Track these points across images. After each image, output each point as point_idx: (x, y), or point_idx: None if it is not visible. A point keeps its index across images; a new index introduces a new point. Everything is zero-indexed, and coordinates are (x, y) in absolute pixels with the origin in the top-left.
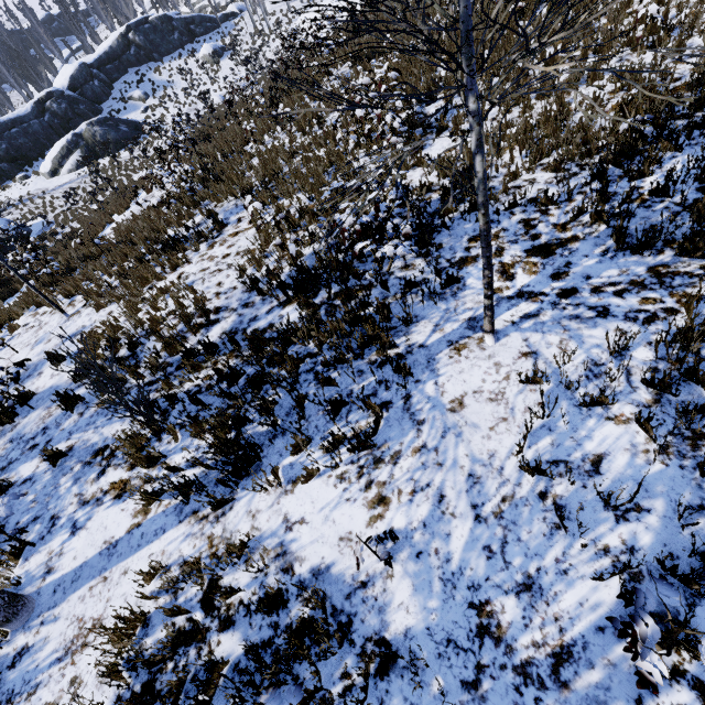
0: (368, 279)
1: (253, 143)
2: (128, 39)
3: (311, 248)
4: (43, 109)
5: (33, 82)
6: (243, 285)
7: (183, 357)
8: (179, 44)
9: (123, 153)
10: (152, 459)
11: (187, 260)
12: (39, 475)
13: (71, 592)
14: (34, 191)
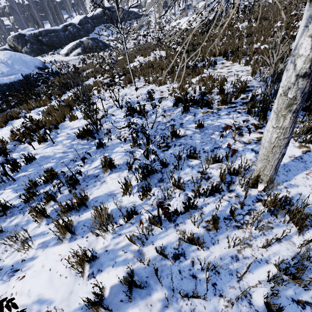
0: None
1: (211, 41)
2: (105, 12)
3: None
4: (66, 29)
5: (55, 21)
6: (256, 80)
7: (251, 97)
8: (124, 20)
9: (99, 53)
10: None
11: (203, 73)
12: (190, 134)
13: (291, 175)
14: (57, 60)
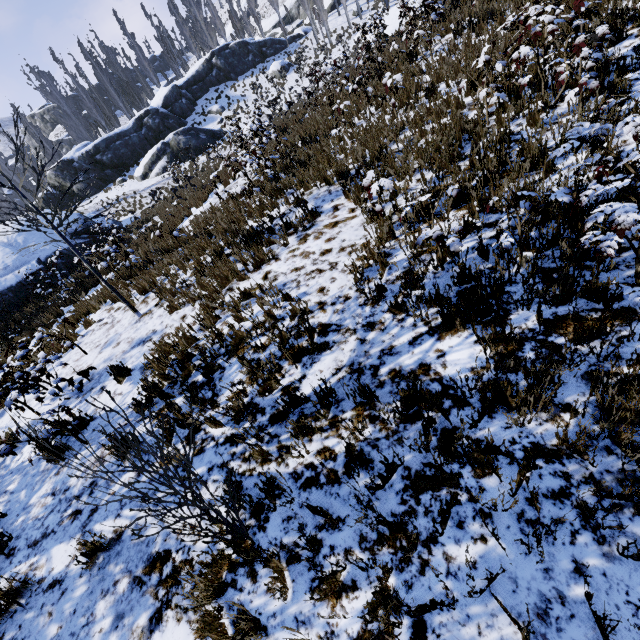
0: (636, 302)
1: (344, 125)
2: (211, 63)
3: (464, 243)
4: (141, 124)
5: (137, 106)
6: (360, 294)
7: (283, 406)
8: (252, 65)
9: (201, 158)
10: (243, 637)
11: (274, 256)
12: (71, 577)
13: None
14: (128, 192)
